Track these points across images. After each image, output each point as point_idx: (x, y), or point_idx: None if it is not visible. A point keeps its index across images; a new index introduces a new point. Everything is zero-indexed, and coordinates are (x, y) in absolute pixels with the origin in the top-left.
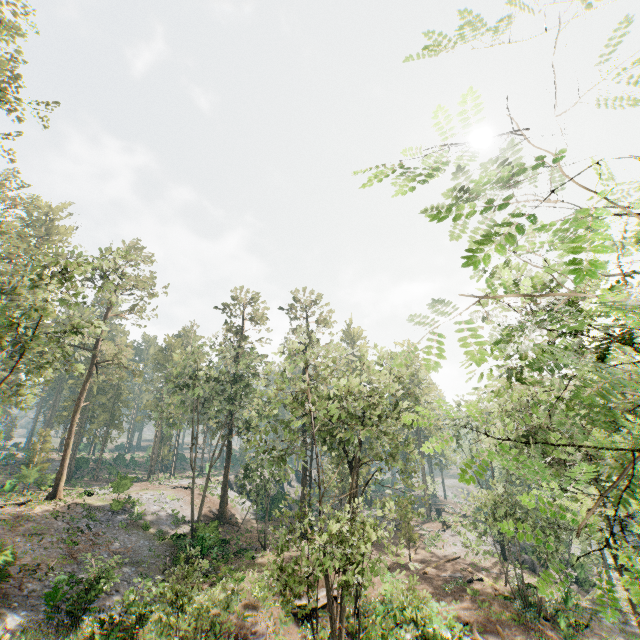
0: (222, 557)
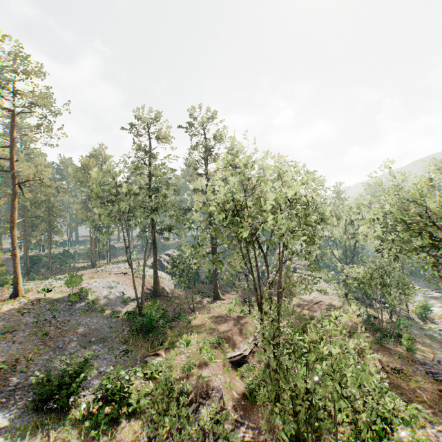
0: (166, 324)
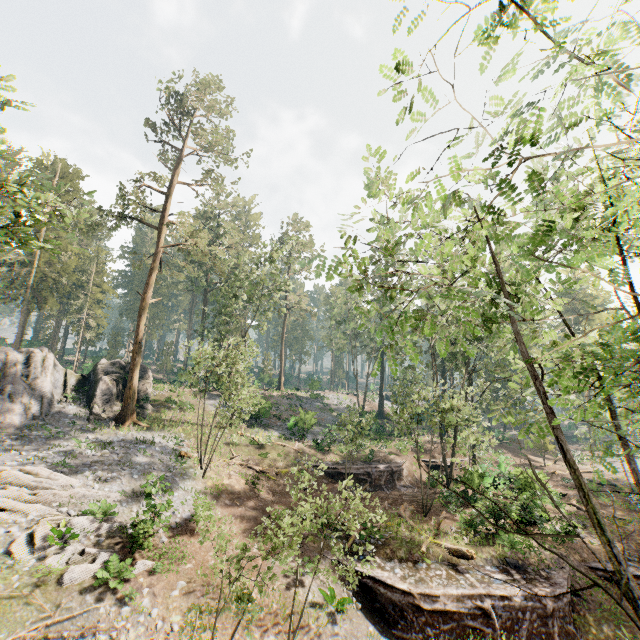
0: (380, 433)
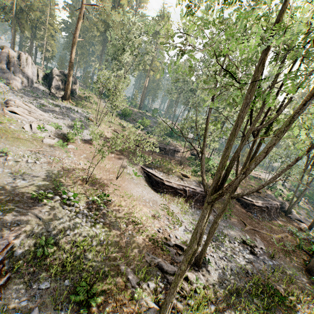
0: (177, 138)
